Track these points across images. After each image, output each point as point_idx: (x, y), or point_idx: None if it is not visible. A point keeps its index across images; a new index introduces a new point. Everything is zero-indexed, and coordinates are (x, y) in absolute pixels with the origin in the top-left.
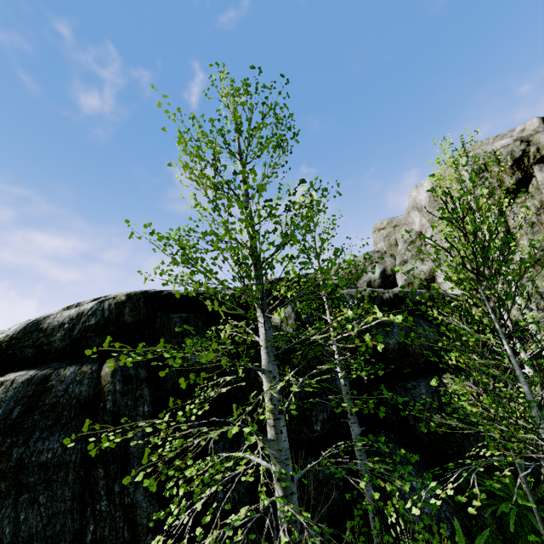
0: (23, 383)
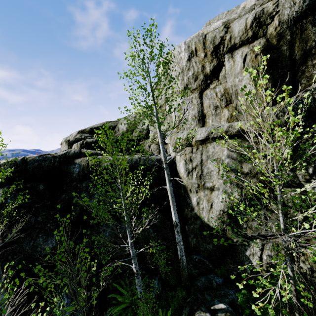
0: None
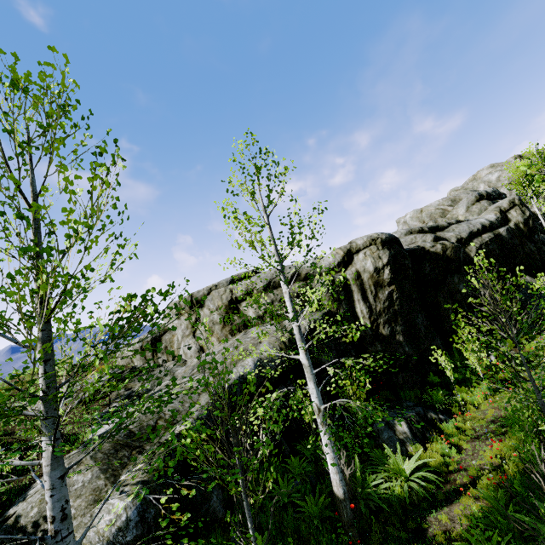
0: None
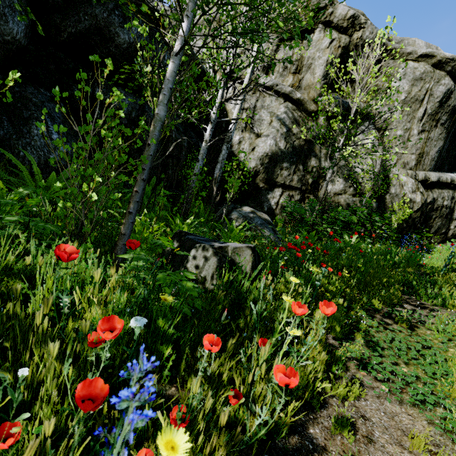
0: None
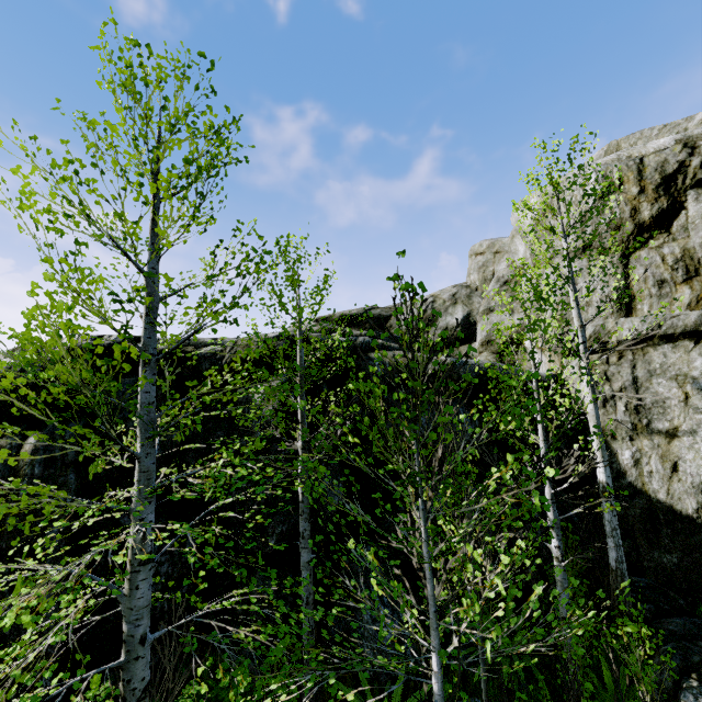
0: None
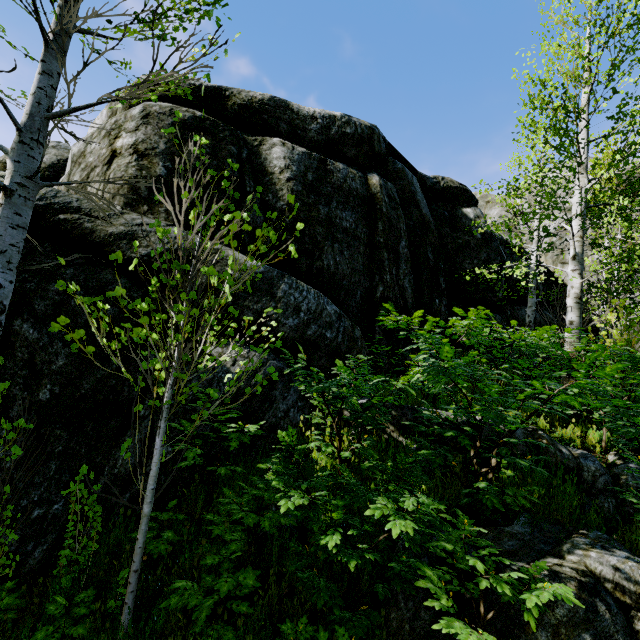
0: (304, 154)
